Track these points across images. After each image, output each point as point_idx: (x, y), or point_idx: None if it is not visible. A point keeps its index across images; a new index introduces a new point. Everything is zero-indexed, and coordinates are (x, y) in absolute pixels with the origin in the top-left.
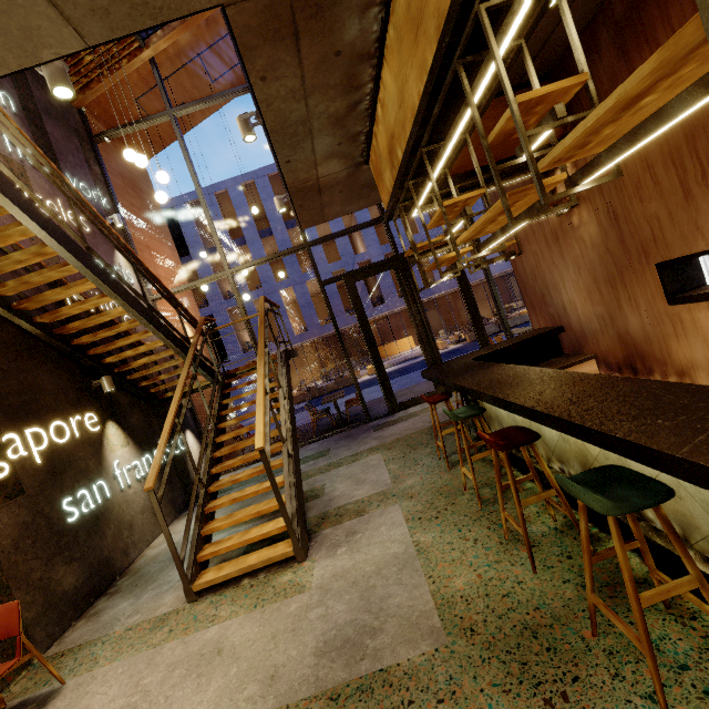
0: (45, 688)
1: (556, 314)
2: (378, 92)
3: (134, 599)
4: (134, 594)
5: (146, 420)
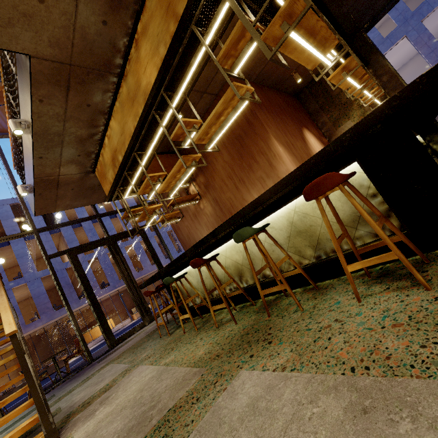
0: None
1: None
2: (106, 132)
3: None
4: None
5: None
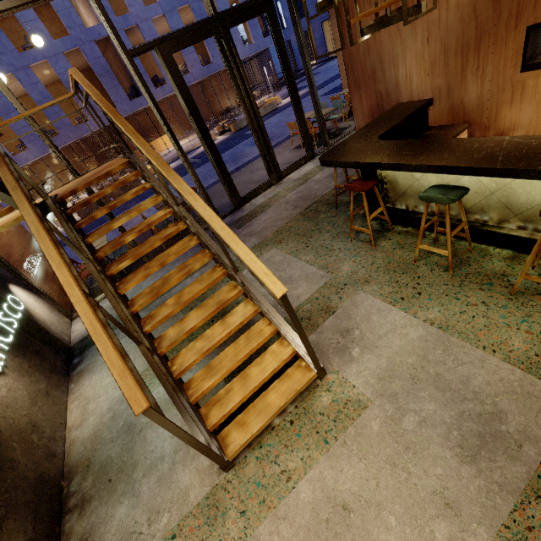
0: None
1: (385, 90)
2: None
3: (131, 499)
4: (121, 493)
5: None
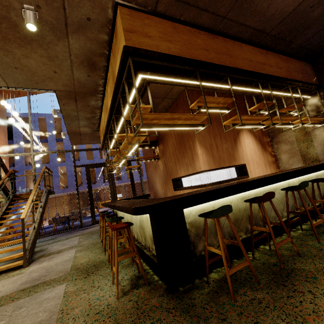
0: None
1: (155, 191)
2: (101, 116)
3: None
4: None
5: None
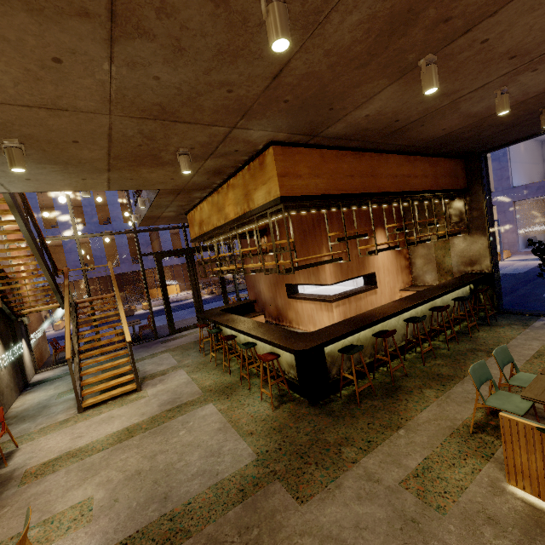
0: (4, 452)
1: (258, 293)
2: (200, 204)
3: (31, 422)
4: (28, 421)
5: (6, 329)
